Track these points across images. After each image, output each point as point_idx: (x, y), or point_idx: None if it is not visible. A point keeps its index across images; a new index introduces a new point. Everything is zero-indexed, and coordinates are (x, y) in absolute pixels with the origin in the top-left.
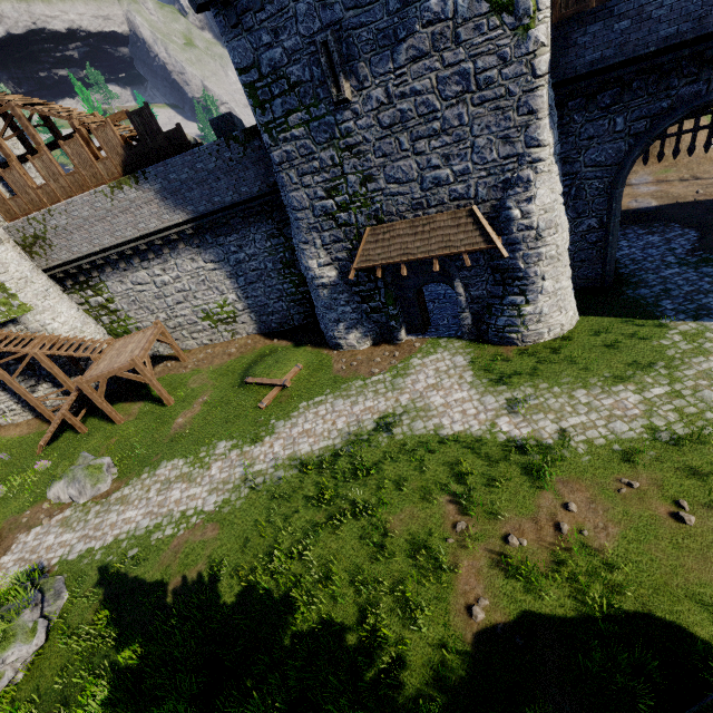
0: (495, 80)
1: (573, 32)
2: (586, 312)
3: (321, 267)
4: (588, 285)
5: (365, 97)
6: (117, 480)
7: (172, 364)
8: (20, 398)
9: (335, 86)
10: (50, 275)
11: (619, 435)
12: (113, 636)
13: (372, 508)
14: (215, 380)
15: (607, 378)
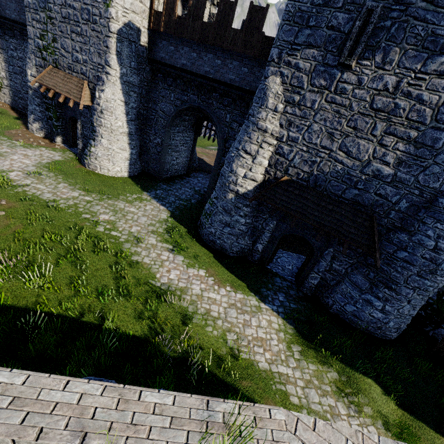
0: (98, 22)
1: (158, 39)
2: (133, 177)
3: (32, 77)
4: (155, 174)
5: None
6: None
7: None
8: None
9: None
10: None
11: (41, 196)
12: None
13: None
14: None
15: (84, 188)
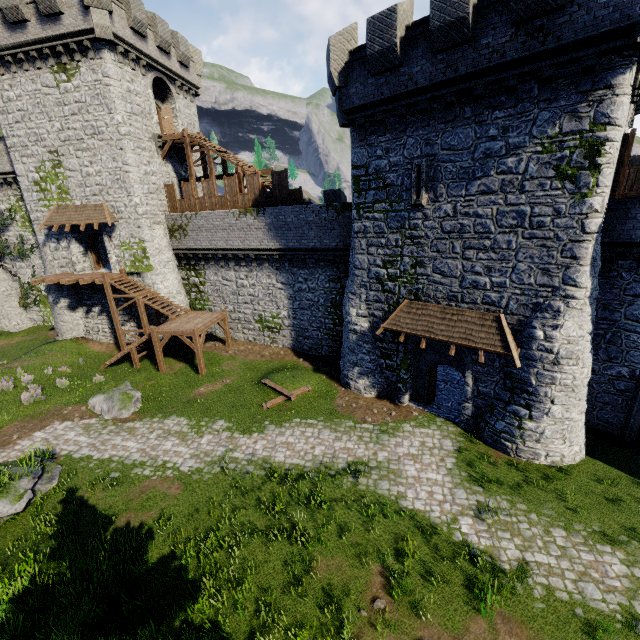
0: (546, 225)
1: (633, 209)
2: (595, 454)
3: (358, 316)
4: (607, 430)
5: (437, 207)
6: (136, 413)
7: (219, 345)
8: (113, 325)
9: (417, 194)
10: (176, 253)
11: (588, 599)
12: (64, 534)
13: (308, 540)
14: (242, 370)
15: (595, 531)
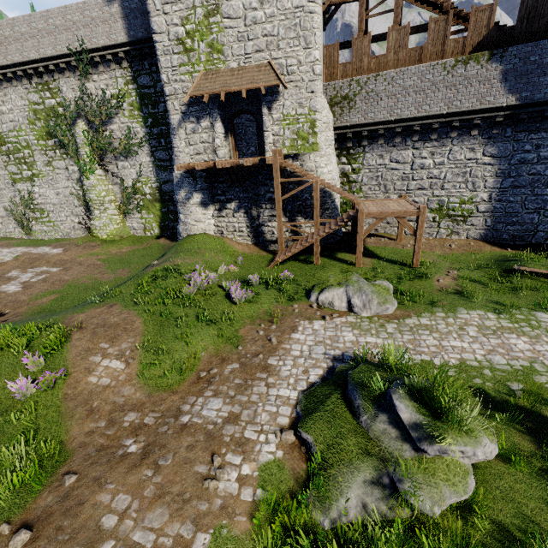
0: None
1: None
2: None
3: None
4: None
5: None
6: (398, 309)
7: (384, 240)
8: (252, 223)
9: None
10: None
11: None
12: None
13: None
14: (450, 262)
15: None
